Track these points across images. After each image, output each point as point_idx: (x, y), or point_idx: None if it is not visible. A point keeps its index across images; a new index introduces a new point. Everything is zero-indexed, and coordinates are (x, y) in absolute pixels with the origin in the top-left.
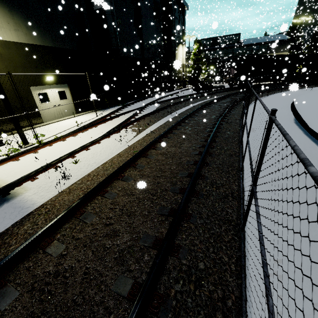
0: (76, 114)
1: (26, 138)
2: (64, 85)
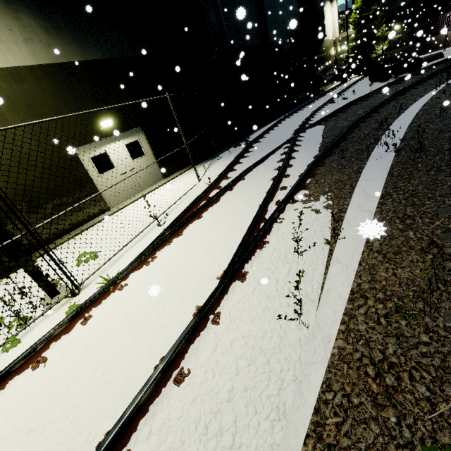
0: (164, 179)
1: (50, 283)
2: (135, 130)
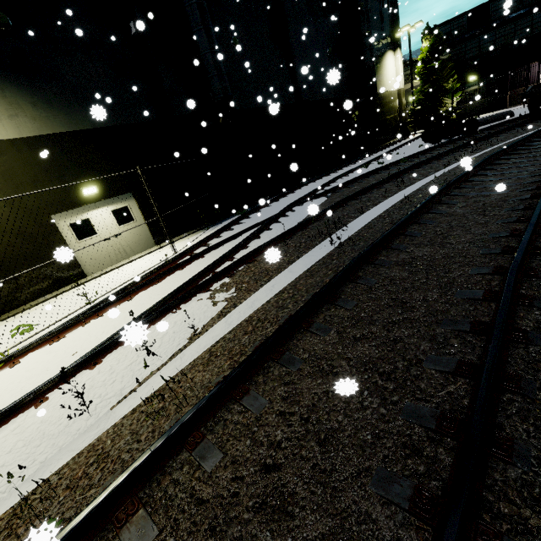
0: (156, 246)
1: None
2: (125, 195)
